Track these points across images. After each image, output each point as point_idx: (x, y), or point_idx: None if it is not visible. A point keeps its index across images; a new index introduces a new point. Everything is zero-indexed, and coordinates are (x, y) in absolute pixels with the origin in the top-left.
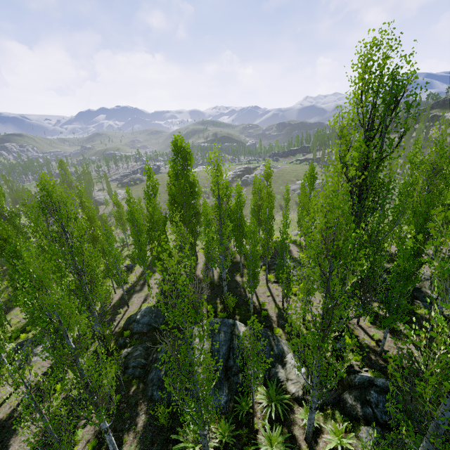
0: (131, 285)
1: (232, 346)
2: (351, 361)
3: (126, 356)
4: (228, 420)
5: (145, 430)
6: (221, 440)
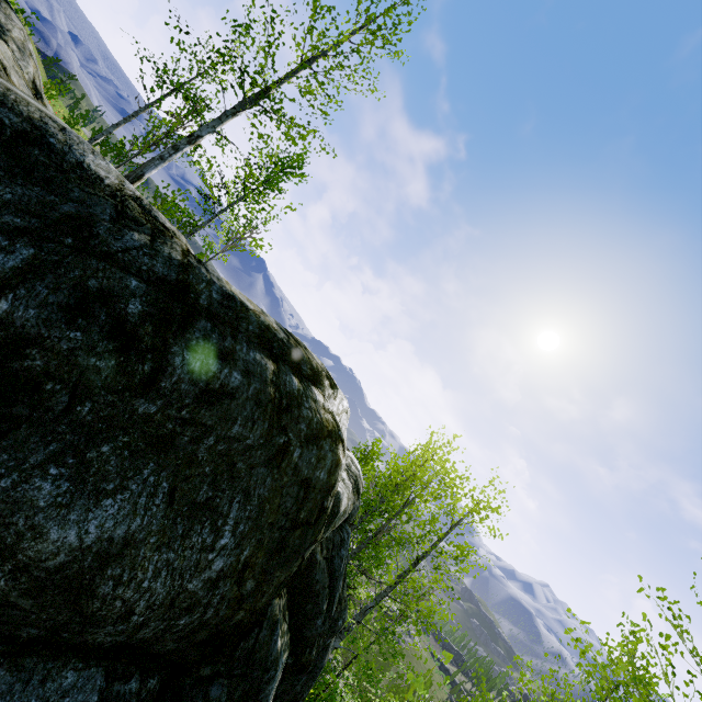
0: None
1: None
2: None
3: None
4: None
5: None
6: None
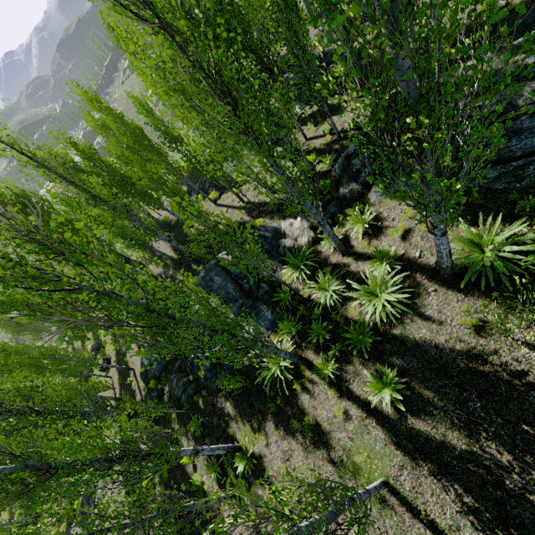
0: (116, 355)
1: (234, 276)
2: (326, 169)
3: (171, 395)
4: (285, 320)
5: (238, 408)
6: (294, 336)
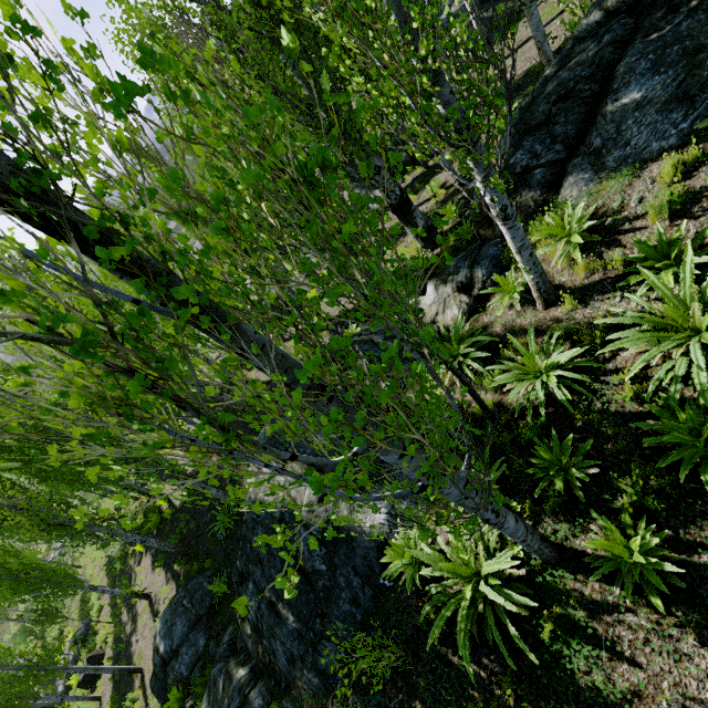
0: (113, 646)
1: None
2: (452, 224)
3: None
4: None
5: None
6: None
